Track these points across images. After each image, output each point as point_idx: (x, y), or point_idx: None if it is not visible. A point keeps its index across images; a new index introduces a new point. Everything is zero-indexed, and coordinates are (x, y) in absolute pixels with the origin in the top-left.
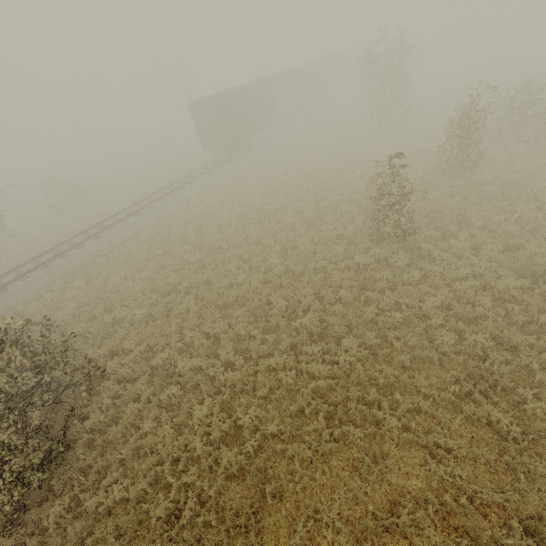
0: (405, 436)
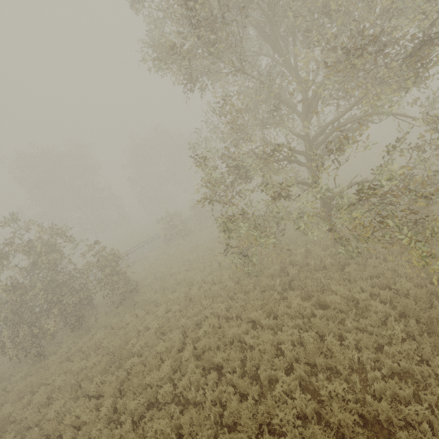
0: None
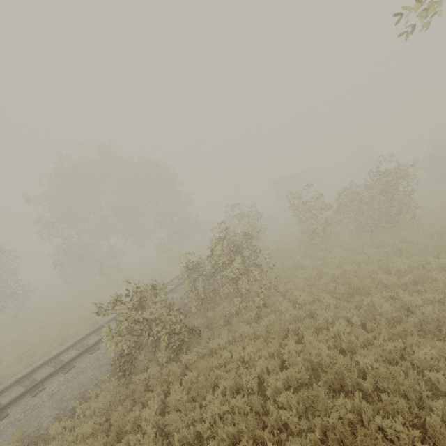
0: None
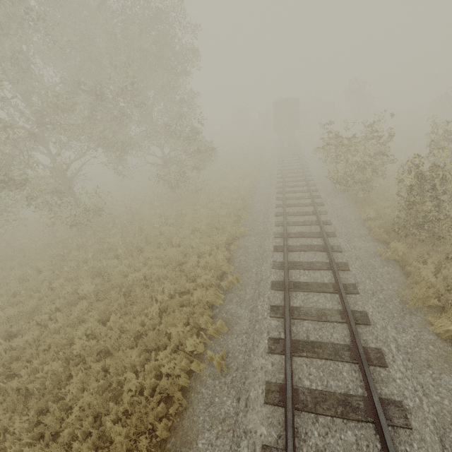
0: None
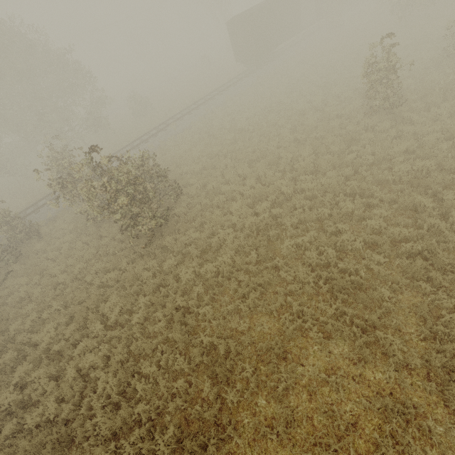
0: (356, 214)
